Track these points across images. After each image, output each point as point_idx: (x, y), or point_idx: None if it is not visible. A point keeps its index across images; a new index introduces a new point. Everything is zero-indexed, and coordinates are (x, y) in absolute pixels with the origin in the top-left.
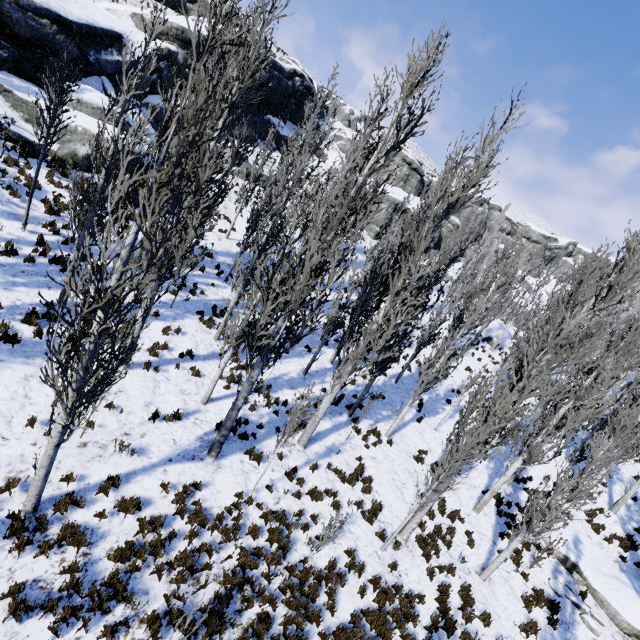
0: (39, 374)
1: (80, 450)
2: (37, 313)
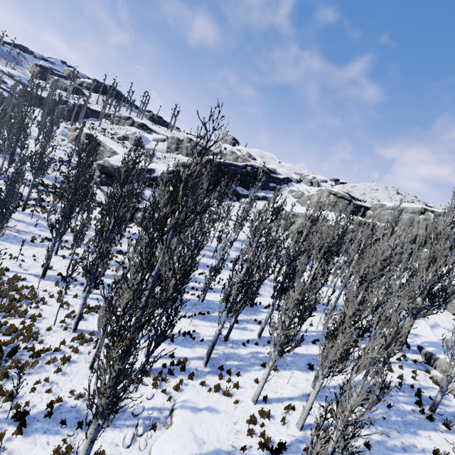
0: (29, 249)
1: (12, 264)
2: (48, 238)
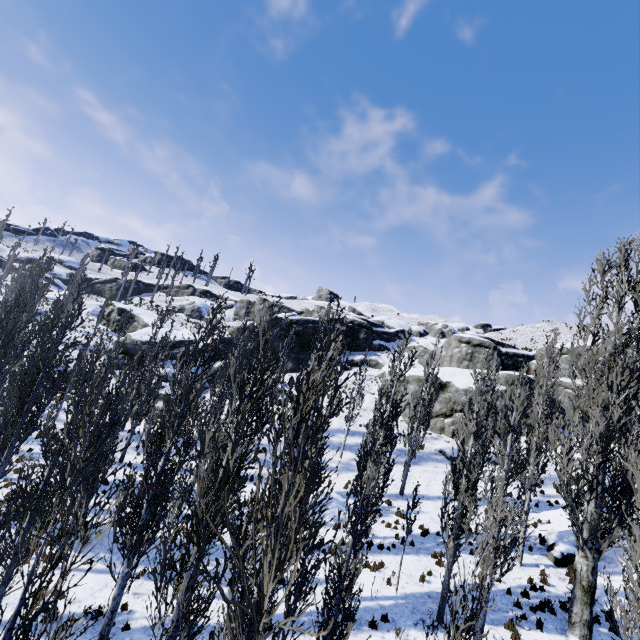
0: None
1: None
2: None
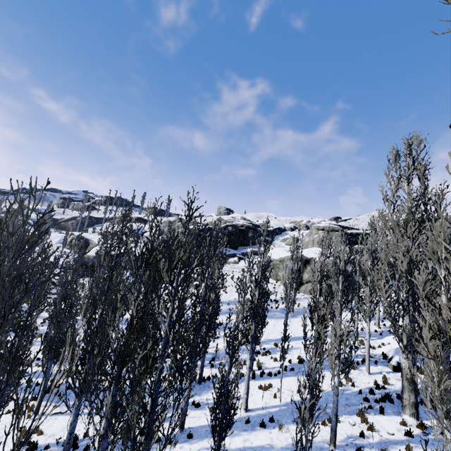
0: None
1: None
2: None
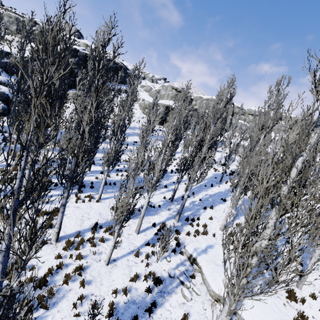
0: None
1: None
2: None
